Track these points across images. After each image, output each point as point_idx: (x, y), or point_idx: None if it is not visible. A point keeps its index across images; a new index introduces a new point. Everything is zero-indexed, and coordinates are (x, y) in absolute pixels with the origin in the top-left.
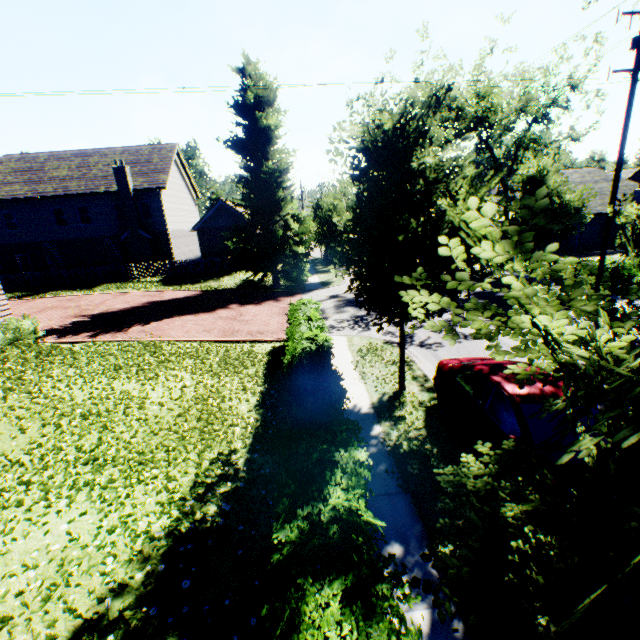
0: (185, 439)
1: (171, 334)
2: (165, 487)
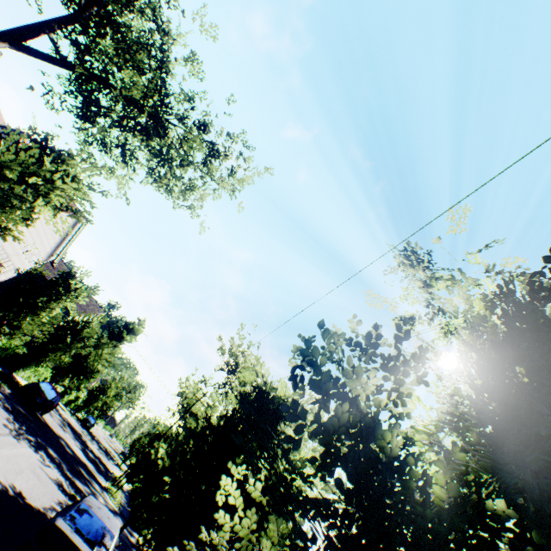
0: None
1: None
2: None
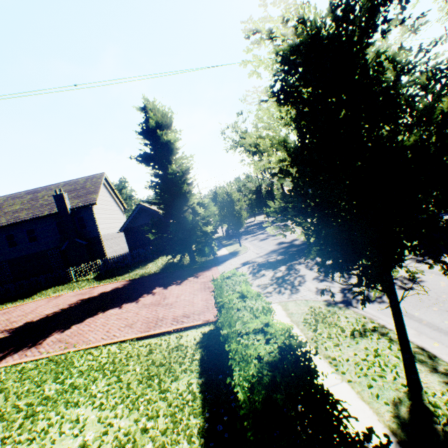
0: None
1: (89, 338)
2: None
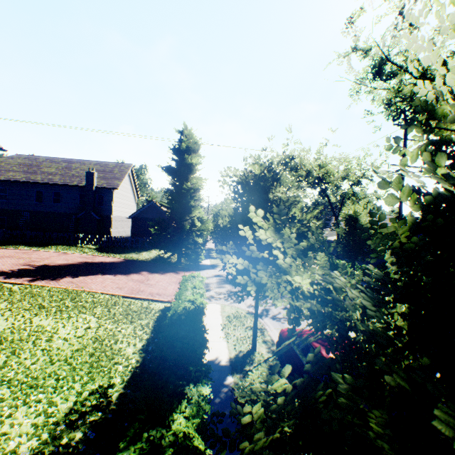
0: (75, 370)
1: (92, 286)
2: (45, 411)
